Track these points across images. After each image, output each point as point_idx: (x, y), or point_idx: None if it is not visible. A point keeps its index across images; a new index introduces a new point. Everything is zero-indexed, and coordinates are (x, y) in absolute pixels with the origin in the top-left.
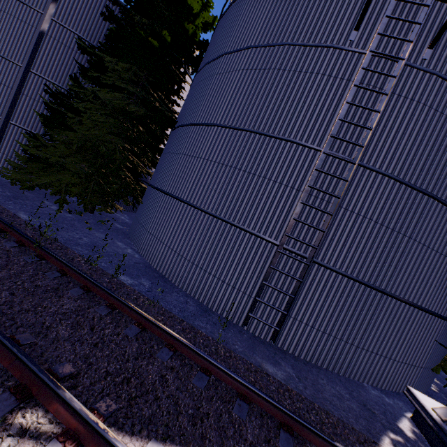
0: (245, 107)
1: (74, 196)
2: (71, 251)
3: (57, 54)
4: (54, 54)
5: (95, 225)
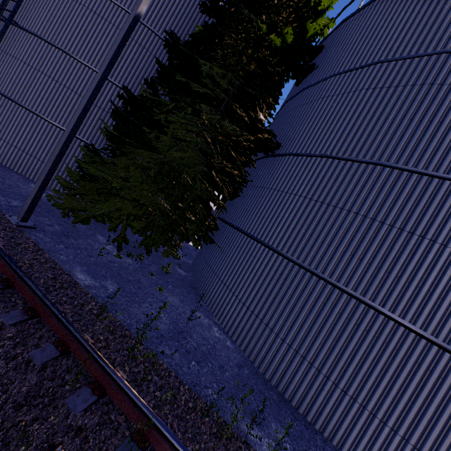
0: (445, 141)
1: (135, 233)
2: (164, 370)
3: (129, 54)
4: (125, 53)
5: (160, 277)
